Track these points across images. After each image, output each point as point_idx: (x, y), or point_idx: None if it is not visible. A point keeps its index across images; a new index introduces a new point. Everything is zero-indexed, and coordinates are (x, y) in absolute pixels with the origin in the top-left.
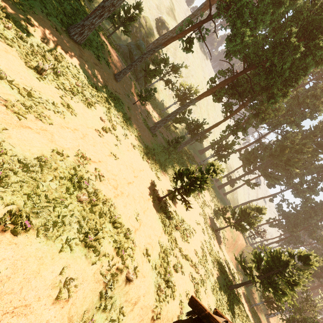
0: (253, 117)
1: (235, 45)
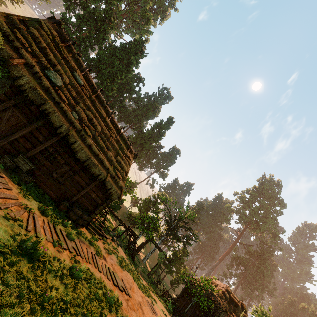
0: None
1: None
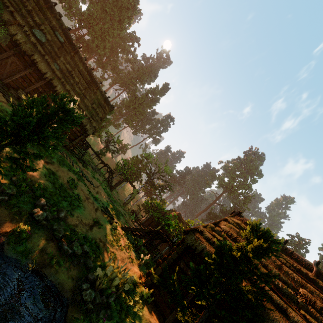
0: (97, 65)
1: (60, 1)
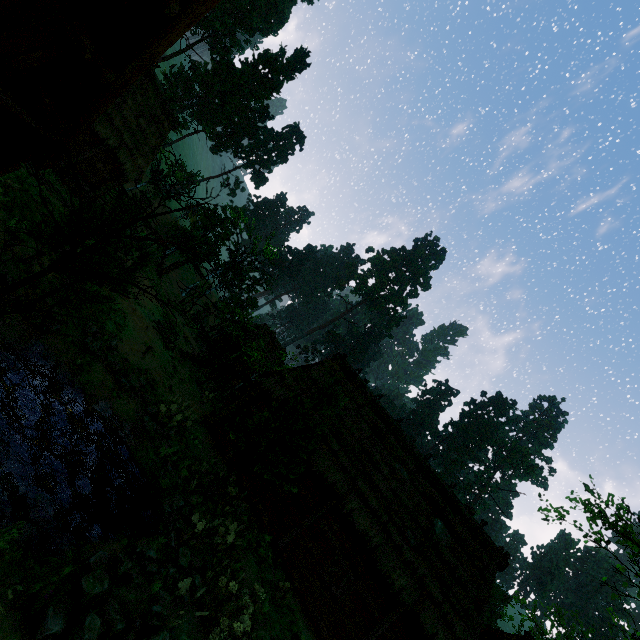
0: None
1: None
